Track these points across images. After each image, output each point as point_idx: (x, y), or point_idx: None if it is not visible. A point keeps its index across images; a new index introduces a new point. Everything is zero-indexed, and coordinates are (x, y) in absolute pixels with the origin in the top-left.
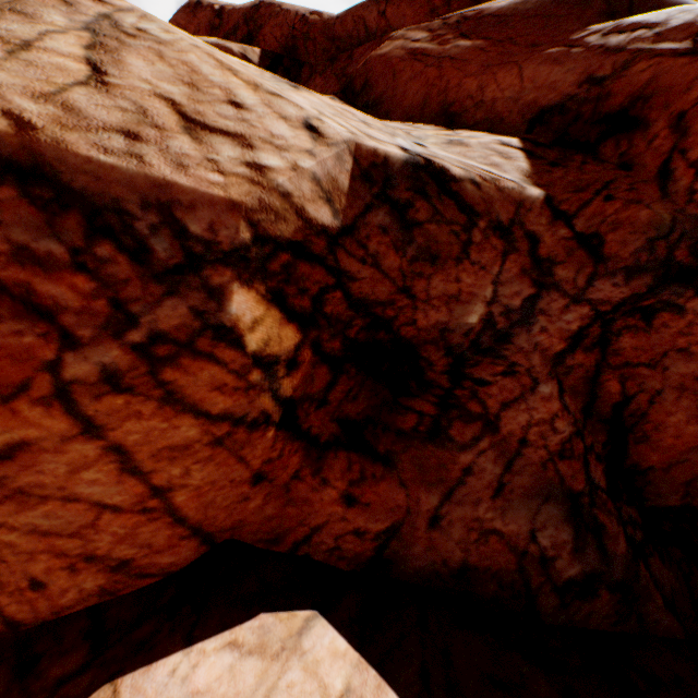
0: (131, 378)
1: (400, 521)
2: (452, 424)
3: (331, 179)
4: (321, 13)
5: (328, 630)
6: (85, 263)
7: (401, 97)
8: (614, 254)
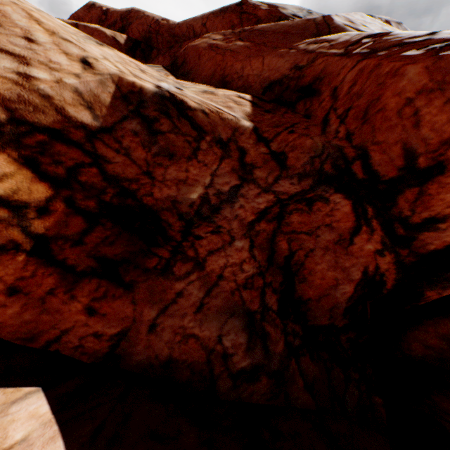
0: None
1: (129, 328)
2: (176, 264)
3: (93, 94)
4: (168, 20)
5: (40, 400)
6: None
7: (202, 70)
8: (293, 165)
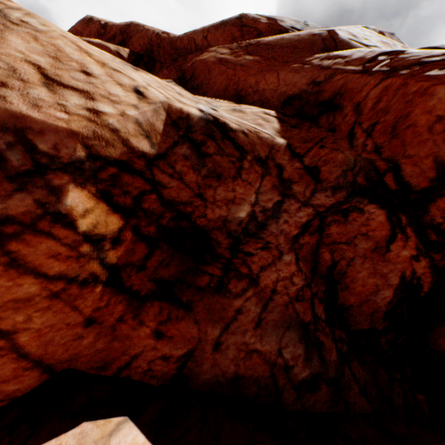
0: None
1: (194, 348)
2: (230, 281)
3: (149, 123)
4: (169, 33)
5: (133, 430)
6: None
7: (213, 84)
8: (326, 178)
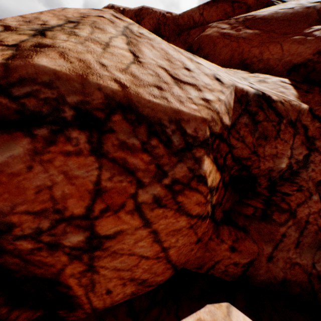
0: (165, 201)
1: (254, 259)
2: (273, 213)
3: (228, 103)
4: (171, 13)
5: (239, 313)
6: (146, 148)
7: (218, 55)
8: None
